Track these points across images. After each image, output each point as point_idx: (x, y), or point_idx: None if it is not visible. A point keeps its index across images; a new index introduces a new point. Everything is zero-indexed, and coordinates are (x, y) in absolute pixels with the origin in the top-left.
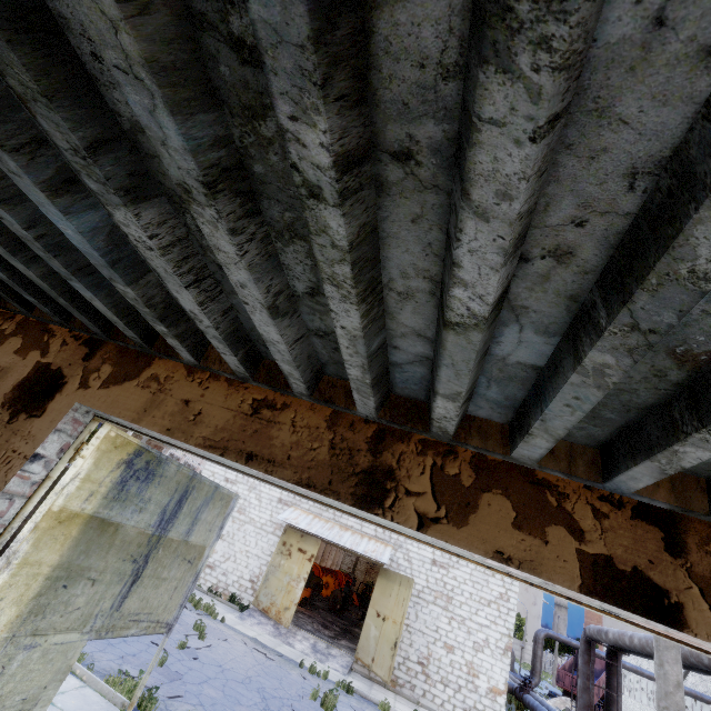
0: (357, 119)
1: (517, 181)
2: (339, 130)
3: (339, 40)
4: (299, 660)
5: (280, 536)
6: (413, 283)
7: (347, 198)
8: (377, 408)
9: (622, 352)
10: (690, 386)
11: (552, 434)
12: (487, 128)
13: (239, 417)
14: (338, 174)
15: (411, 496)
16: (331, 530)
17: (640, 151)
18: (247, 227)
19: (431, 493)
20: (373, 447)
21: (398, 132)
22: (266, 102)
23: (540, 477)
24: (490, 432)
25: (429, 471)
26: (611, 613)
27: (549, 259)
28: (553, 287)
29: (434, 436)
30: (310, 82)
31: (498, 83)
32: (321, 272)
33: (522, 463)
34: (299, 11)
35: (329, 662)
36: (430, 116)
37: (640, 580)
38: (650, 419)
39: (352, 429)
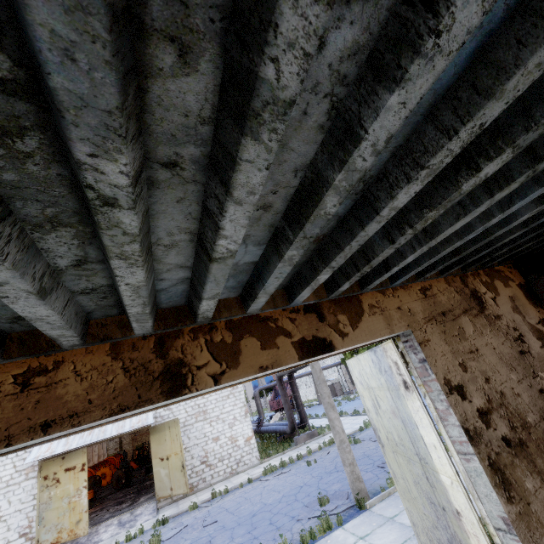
0: (138, 146)
1: (258, 186)
2: (133, 159)
3: (130, 101)
4: (112, 543)
5: (37, 475)
6: (177, 238)
7: (137, 201)
8: (153, 325)
9: (300, 248)
10: (317, 249)
11: (268, 293)
12: (244, 163)
13: (6, 401)
14: (133, 189)
15: (202, 368)
16: (92, 433)
17: (299, 162)
18: (2, 231)
19: (213, 359)
20: (160, 353)
21: (167, 151)
22: (23, 124)
23: (263, 316)
24: (231, 305)
25: (205, 347)
26: (309, 361)
27: (261, 210)
28: (263, 222)
29: (199, 323)
30: (115, 134)
31: (251, 145)
32: (109, 253)
33: (252, 314)
34: (109, 90)
35: (139, 521)
36: (191, 143)
37: (316, 340)
38: (304, 268)
39: (136, 349)
